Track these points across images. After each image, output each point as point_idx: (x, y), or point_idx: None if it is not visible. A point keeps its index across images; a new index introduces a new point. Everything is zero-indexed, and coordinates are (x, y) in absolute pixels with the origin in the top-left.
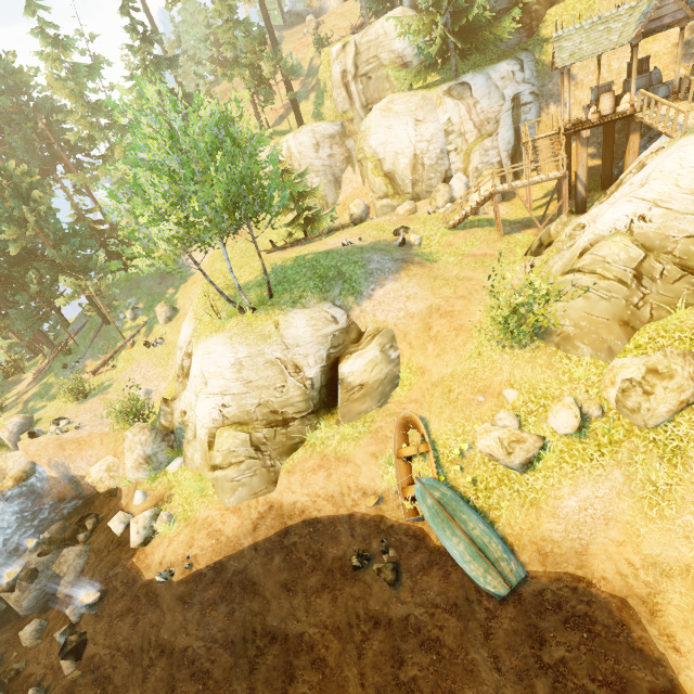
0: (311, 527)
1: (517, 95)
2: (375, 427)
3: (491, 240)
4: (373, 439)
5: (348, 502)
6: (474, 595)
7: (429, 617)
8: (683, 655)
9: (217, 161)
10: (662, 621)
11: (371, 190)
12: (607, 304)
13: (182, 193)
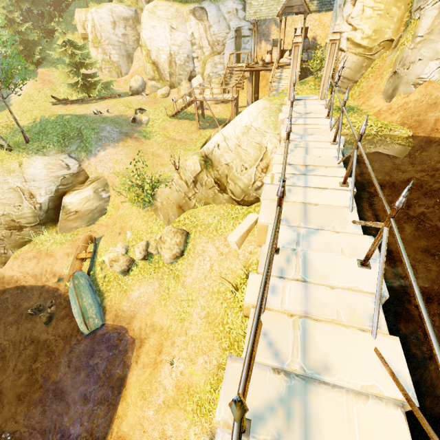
0: (19, 290)
1: (239, 28)
2: (76, 238)
3: (190, 131)
4: (71, 245)
5: (44, 279)
6: (75, 333)
7: (55, 341)
8: (137, 364)
9: None
10: (141, 350)
11: (145, 71)
12: (177, 194)
13: None
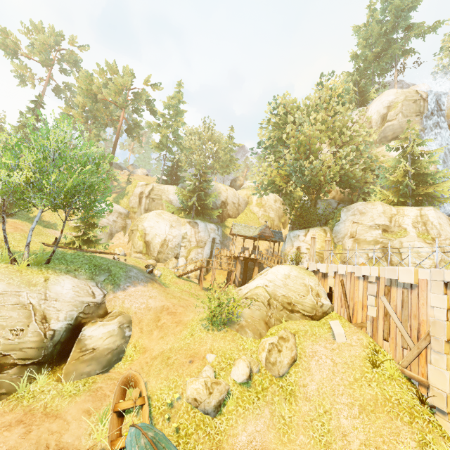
0: None
1: (215, 238)
2: (96, 387)
3: (197, 289)
4: (91, 396)
5: None
6: None
7: None
8: None
9: (86, 168)
10: None
11: (133, 246)
12: (258, 313)
13: (44, 169)
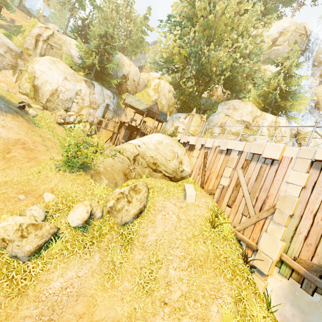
0: None
1: (109, 105)
2: None
3: None
4: None
5: None
6: None
7: None
8: None
9: None
10: None
11: (19, 86)
12: (121, 164)
13: None
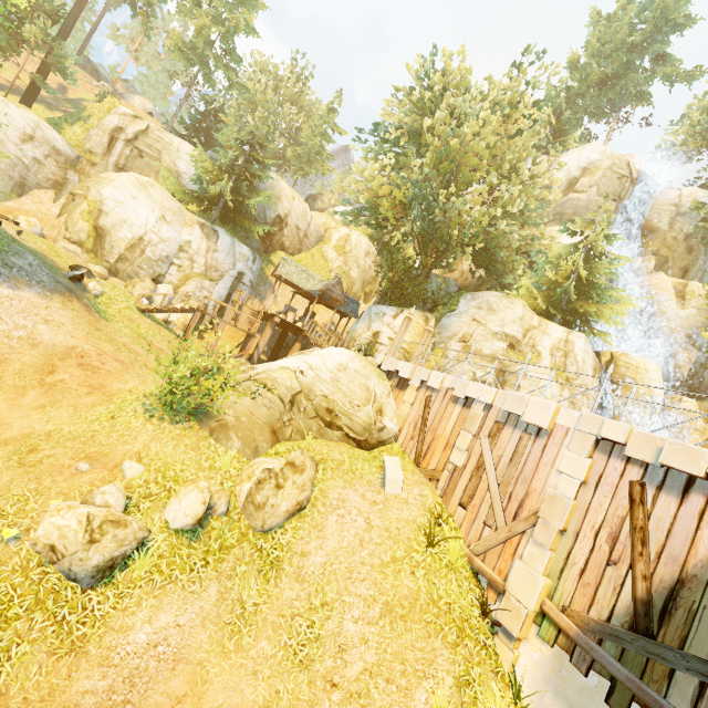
0: None
1: (243, 274)
2: None
3: (174, 344)
4: None
5: None
6: None
7: None
8: None
9: None
10: None
11: (66, 225)
12: (268, 411)
13: None
